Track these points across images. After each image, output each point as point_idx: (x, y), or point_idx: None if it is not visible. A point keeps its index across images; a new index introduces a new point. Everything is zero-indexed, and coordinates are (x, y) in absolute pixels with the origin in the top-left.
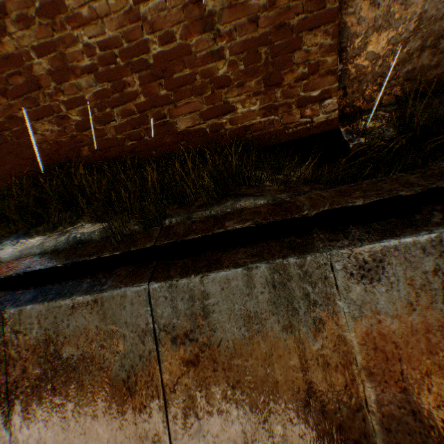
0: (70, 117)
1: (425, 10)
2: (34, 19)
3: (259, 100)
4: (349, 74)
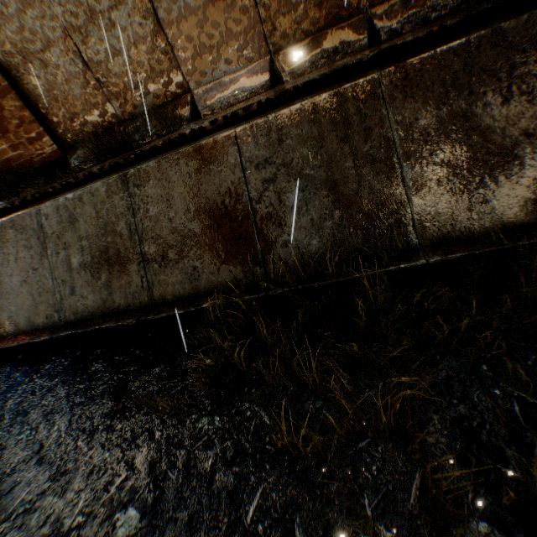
0: None
1: (68, 77)
2: None
3: (5, 141)
4: (55, 119)
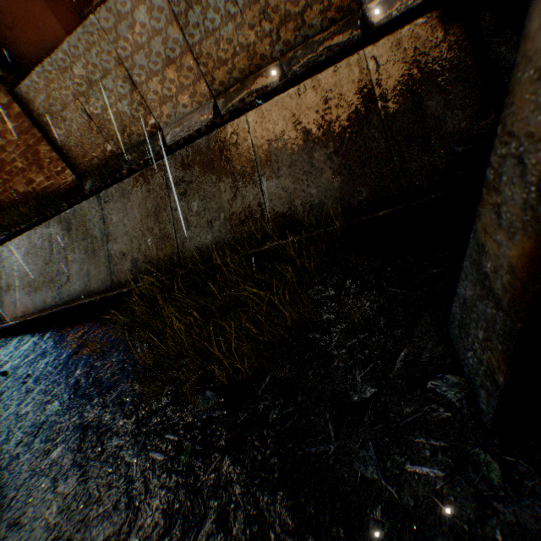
0: None
1: (79, 127)
2: None
3: (43, 175)
4: (73, 157)
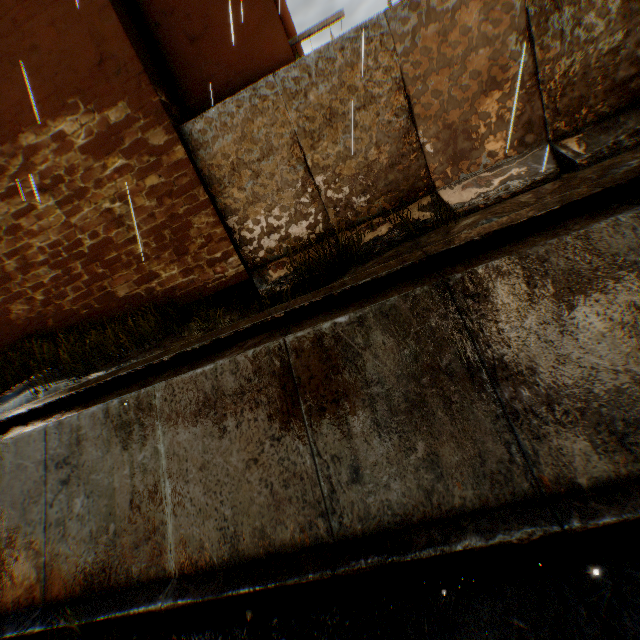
0: (37, 298)
1: (280, 186)
2: (4, 236)
3: (176, 266)
4: (246, 235)
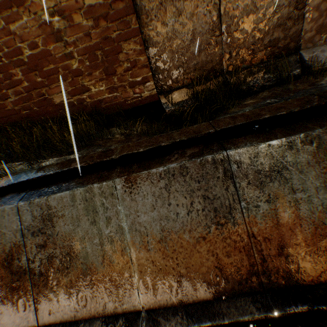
0: None
1: (195, 28)
2: None
3: (104, 83)
4: (160, 66)
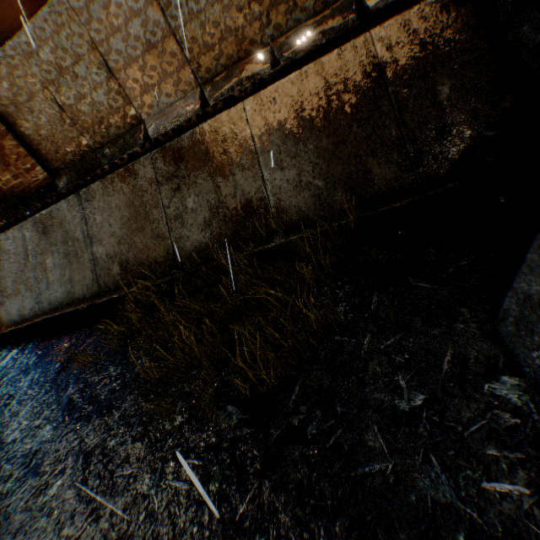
0: None
1: (50, 119)
2: None
3: (9, 173)
4: (44, 152)
